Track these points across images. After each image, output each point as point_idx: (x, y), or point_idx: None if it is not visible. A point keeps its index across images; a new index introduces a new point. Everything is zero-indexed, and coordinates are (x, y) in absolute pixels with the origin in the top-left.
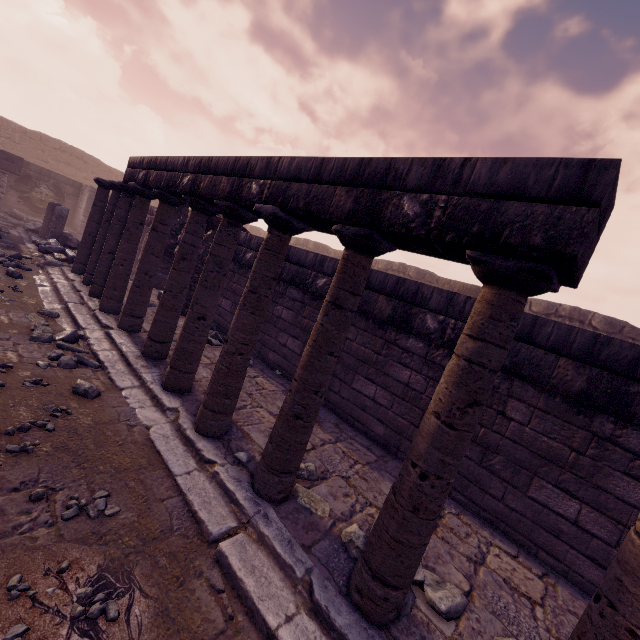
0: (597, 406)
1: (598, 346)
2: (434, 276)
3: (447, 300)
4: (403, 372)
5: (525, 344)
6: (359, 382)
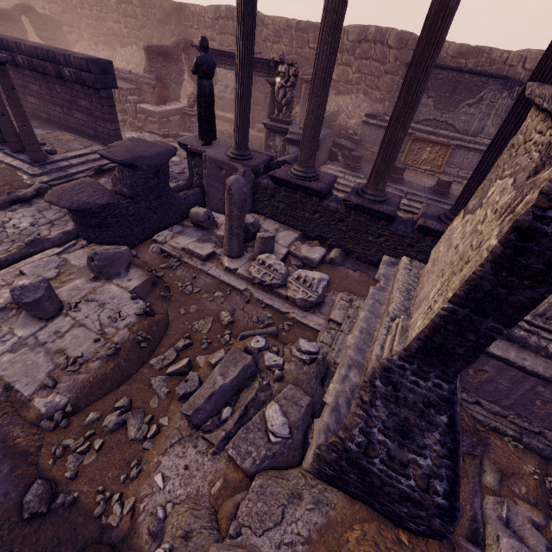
0: (60, 78)
1: (49, 55)
2: (151, 1)
3: (17, 47)
4: (34, 87)
5: (40, 60)
6: (29, 99)
